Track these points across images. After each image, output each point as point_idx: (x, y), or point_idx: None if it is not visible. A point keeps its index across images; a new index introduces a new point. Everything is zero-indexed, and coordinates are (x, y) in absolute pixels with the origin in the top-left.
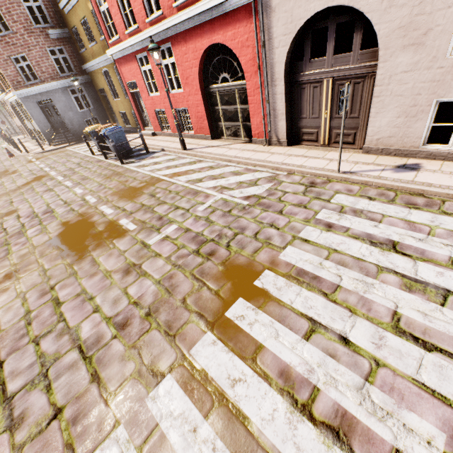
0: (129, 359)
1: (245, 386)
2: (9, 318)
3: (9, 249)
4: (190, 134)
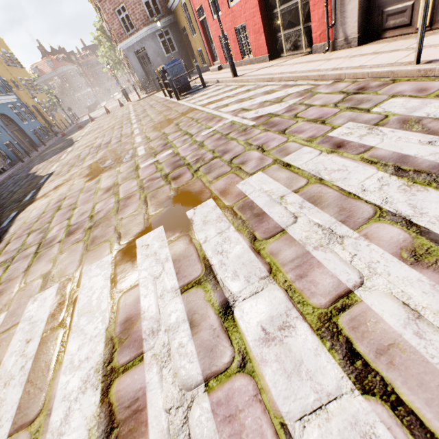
0: (52, 261)
1: (89, 320)
2: (34, 216)
3: (70, 169)
4: (249, 59)
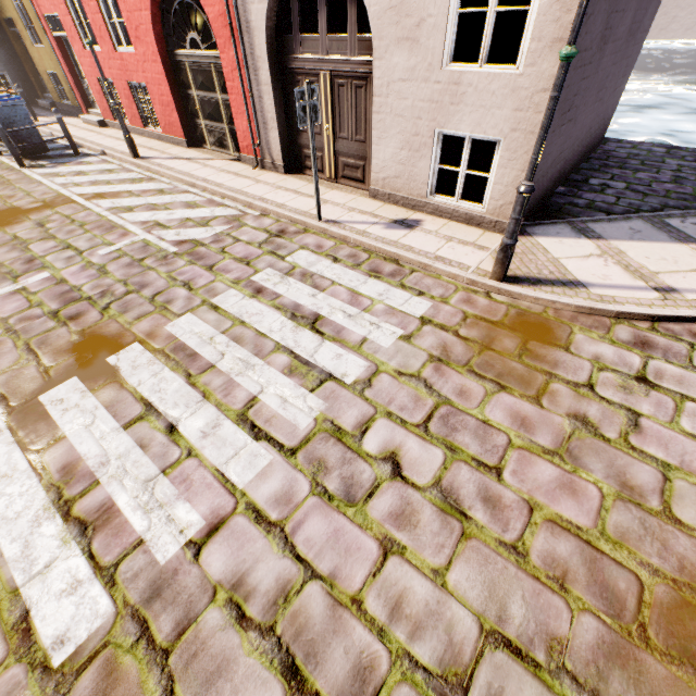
0: None
1: (7, 483)
2: None
3: None
4: (157, 133)
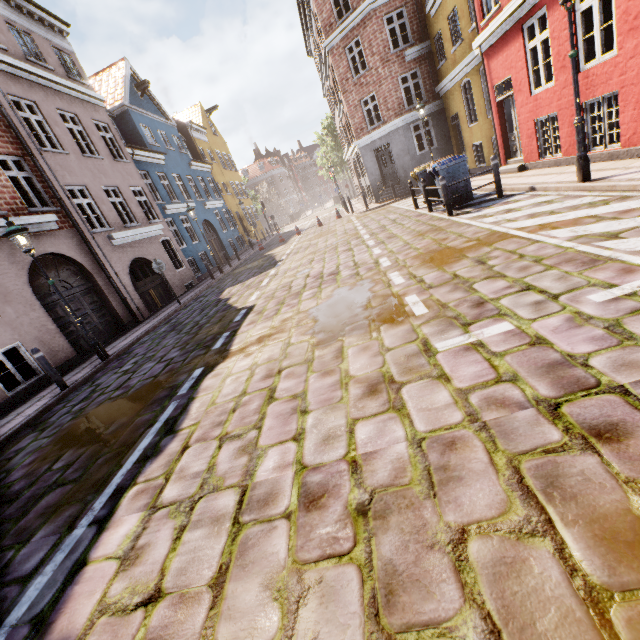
0: (276, 599)
1: None
2: (228, 392)
3: (280, 309)
4: (608, 152)
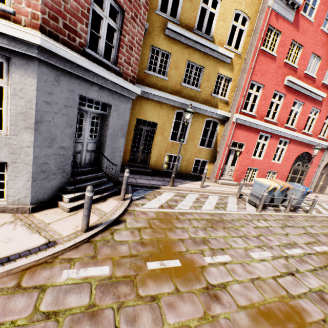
0: None
1: None
2: None
3: None
4: None
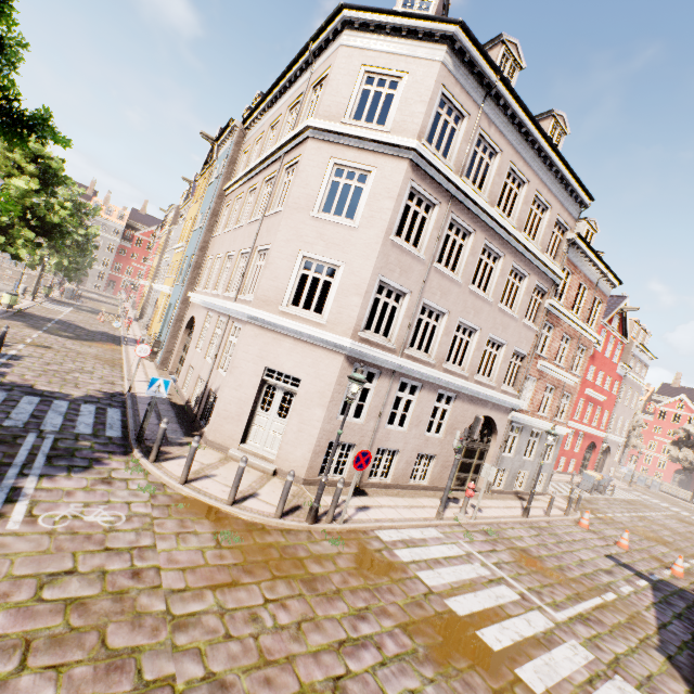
0: None
1: None
2: None
3: None
4: (571, 473)
